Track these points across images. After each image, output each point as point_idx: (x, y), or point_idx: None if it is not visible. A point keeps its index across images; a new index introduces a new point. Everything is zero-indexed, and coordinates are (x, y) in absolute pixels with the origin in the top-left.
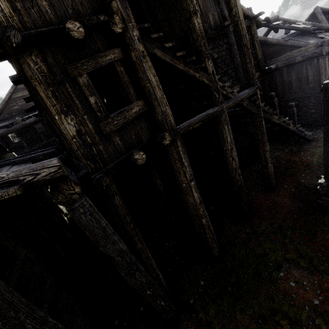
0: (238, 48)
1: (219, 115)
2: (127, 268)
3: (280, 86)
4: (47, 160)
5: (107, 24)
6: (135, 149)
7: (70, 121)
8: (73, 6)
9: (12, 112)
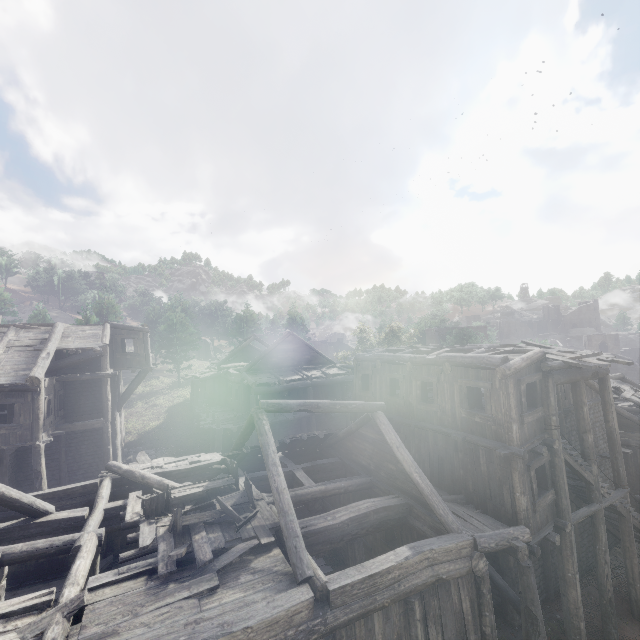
0: (610, 449)
1: (596, 512)
2: (543, 637)
3: (632, 467)
4: (466, 505)
5: (547, 439)
6: (551, 530)
7: (525, 499)
8: (534, 428)
9: (268, 363)
